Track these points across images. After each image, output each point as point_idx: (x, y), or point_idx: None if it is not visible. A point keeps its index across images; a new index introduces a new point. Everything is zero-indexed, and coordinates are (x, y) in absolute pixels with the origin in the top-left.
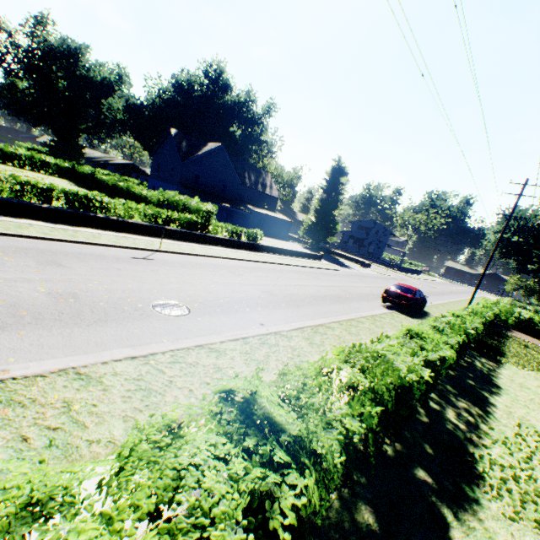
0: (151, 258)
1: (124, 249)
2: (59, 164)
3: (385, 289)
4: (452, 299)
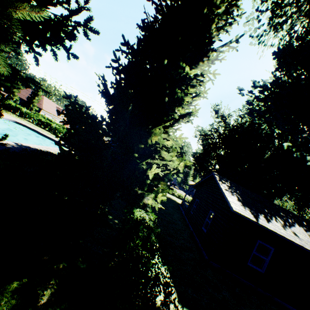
0: None
1: None
2: None
3: None
4: None
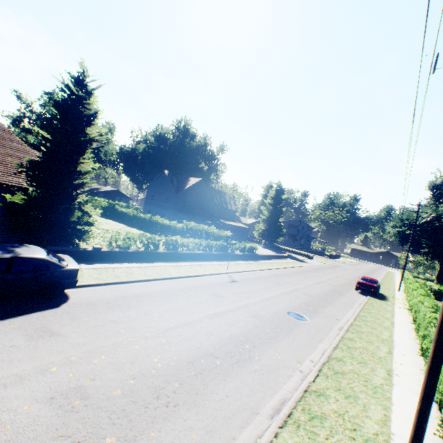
0: (235, 280)
1: (216, 275)
2: None
3: (357, 282)
4: (378, 278)
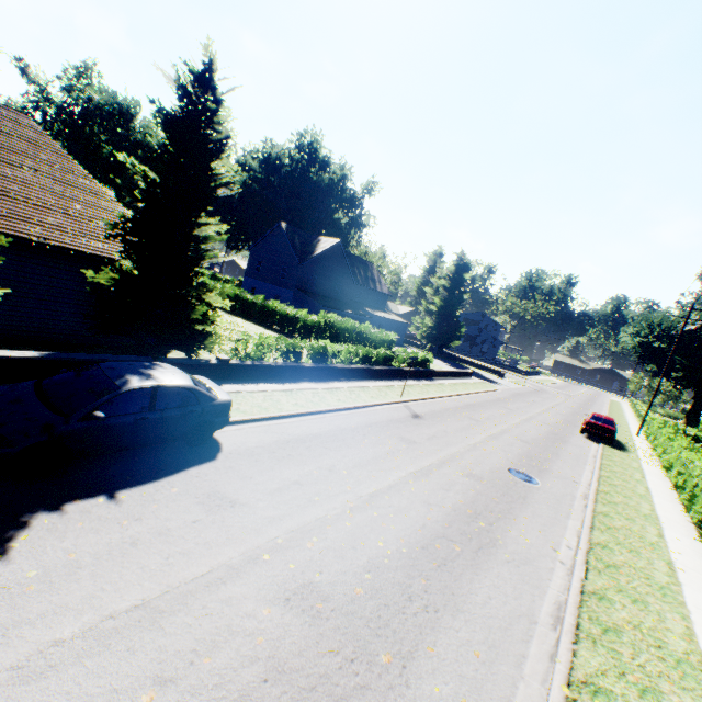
0: (418, 414)
1: (389, 406)
2: None
3: (586, 422)
4: (602, 413)
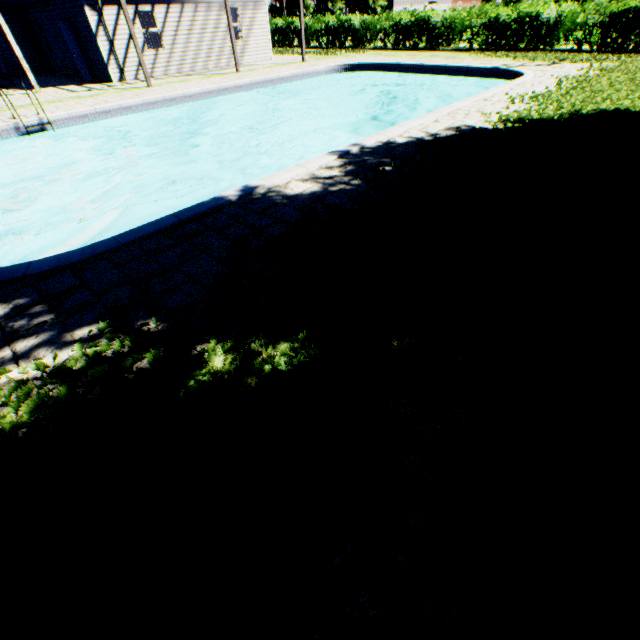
0: None
1: None
2: None
3: None
4: None
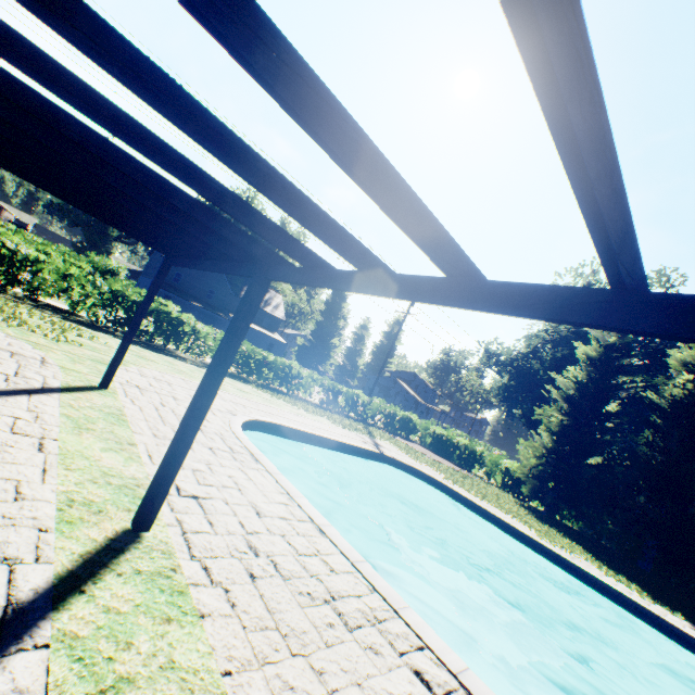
0: None
1: None
2: (46, 244)
3: None
4: None
